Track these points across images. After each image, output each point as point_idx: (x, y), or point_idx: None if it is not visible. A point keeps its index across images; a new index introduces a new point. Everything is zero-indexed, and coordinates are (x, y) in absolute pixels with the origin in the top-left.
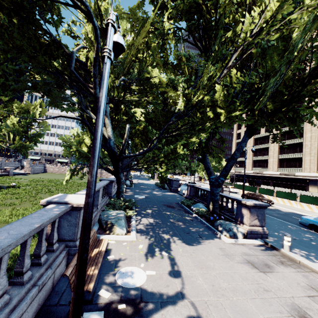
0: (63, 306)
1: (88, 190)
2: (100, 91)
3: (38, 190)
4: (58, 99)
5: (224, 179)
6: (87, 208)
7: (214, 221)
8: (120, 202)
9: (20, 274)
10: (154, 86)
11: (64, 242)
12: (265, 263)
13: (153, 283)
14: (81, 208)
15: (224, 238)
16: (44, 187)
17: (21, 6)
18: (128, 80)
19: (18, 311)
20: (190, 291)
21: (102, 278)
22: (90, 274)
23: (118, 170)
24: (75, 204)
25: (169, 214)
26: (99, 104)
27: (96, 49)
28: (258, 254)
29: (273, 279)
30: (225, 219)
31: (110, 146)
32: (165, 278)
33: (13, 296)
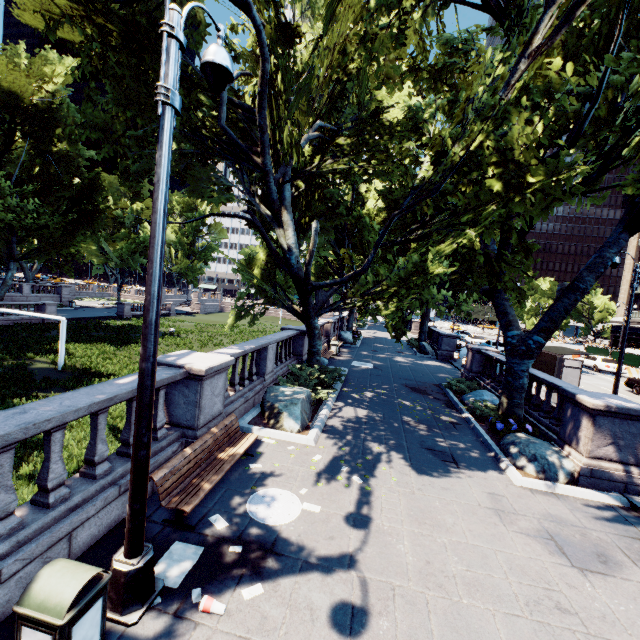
0: (154, 524)
1: (142, 349)
2: (156, 171)
3: (202, 340)
4: (205, 184)
5: (545, 339)
6: (141, 378)
7: (506, 433)
8: (312, 372)
9: (92, 463)
10: (385, 130)
11: (181, 428)
12: (598, 551)
13: (307, 526)
14: (202, 378)
15: (513, 473)
16: (214, 336)
17: (135, 24)
18: (331, 127)
19: (79, 513)
20: (370, 559)
21: (225, 497)
22: (199, 485)
23: (307, 312)
24: (193, 370)
25: (406, 406)
26: (154, 197)
27: (260, 74)
28: (591, 527)
29: (599, 591)
30: (537, 433)
31: (290, 266)
32: (334, 524)
33: (77, 491)
